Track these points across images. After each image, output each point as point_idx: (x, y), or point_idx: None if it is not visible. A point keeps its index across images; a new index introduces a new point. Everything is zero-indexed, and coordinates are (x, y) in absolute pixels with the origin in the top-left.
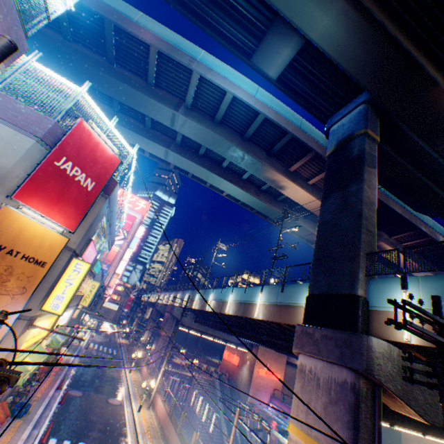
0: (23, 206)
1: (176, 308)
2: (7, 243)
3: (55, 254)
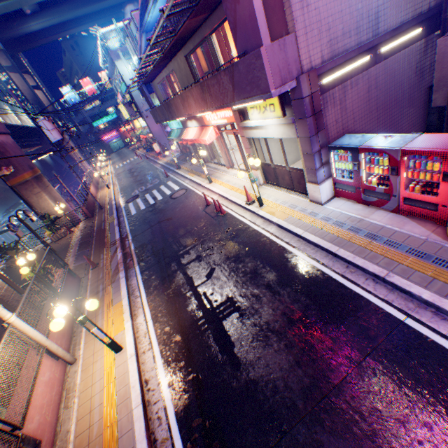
0: None
1: None
2: None
3: None
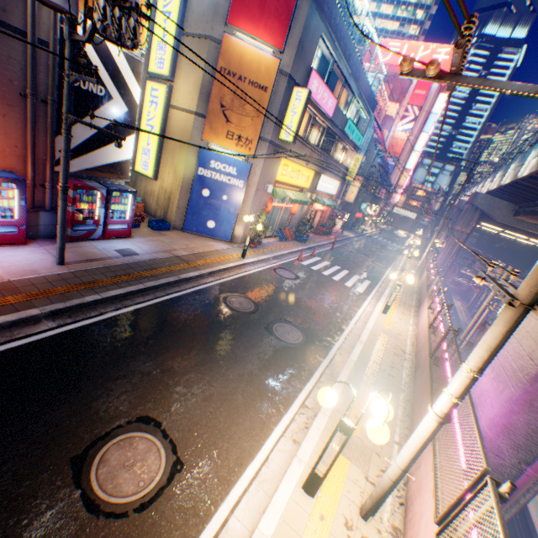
0: (237, 32)
1: (479, 197)
2: (236, 72)
3: (272, 79)
